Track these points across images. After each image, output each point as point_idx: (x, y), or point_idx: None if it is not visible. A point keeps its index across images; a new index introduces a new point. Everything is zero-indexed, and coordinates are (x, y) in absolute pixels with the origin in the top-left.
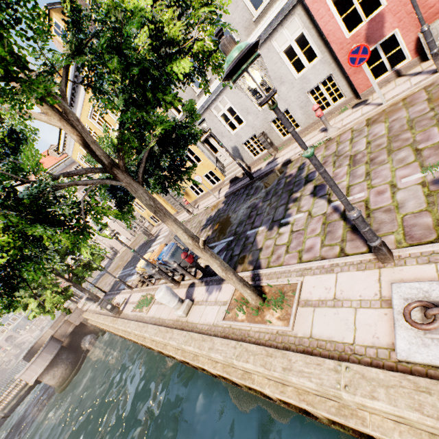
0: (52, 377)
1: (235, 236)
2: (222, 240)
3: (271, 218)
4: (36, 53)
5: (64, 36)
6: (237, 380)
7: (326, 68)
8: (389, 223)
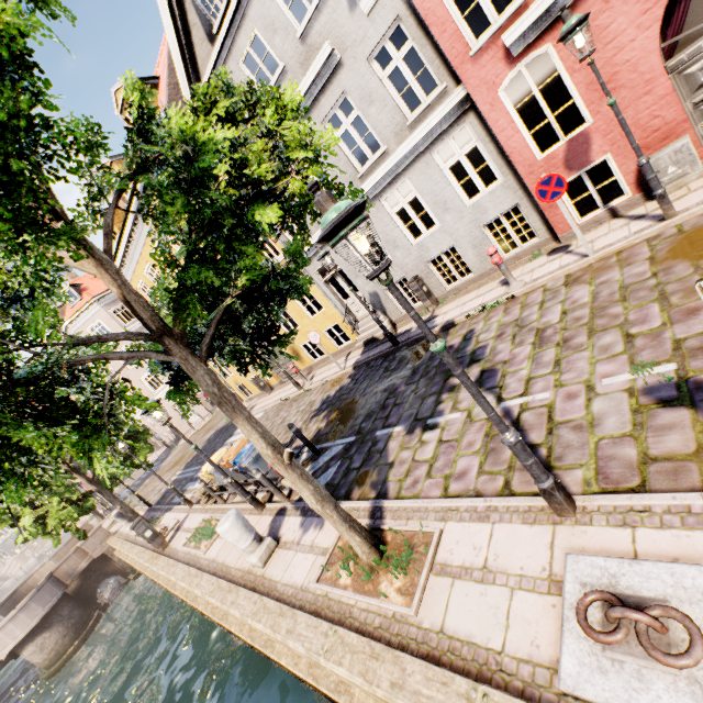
0: (39, 649)
1: (358, 436)
2: (339, 440)
3: (414, 414)
4: (83, 169)
5: (125, 147)
6: (328, 693)
7: (511, 196)
8: (578, 450)
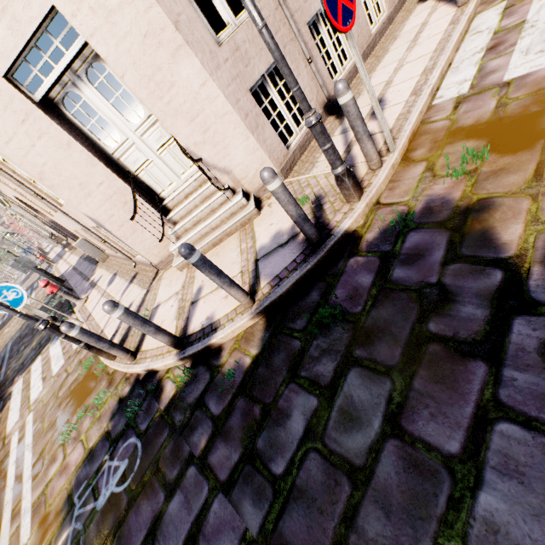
0: None
1: None
2: None
3: None
4: None
5: None
6: None
7: None
8: None
